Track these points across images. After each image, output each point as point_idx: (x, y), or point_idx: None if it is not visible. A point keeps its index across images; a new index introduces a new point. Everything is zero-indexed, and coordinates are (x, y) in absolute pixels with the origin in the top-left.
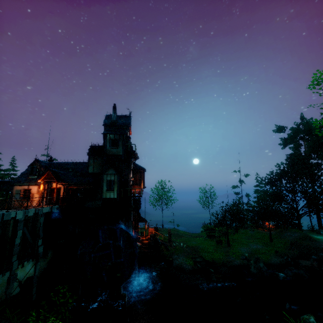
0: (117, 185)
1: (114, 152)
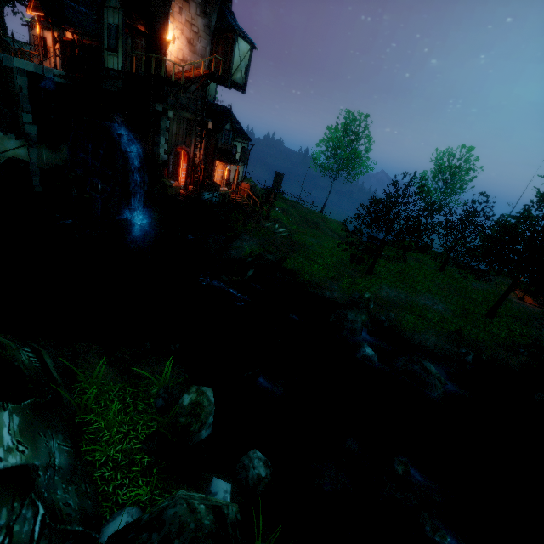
0: (122, 40)
1: None
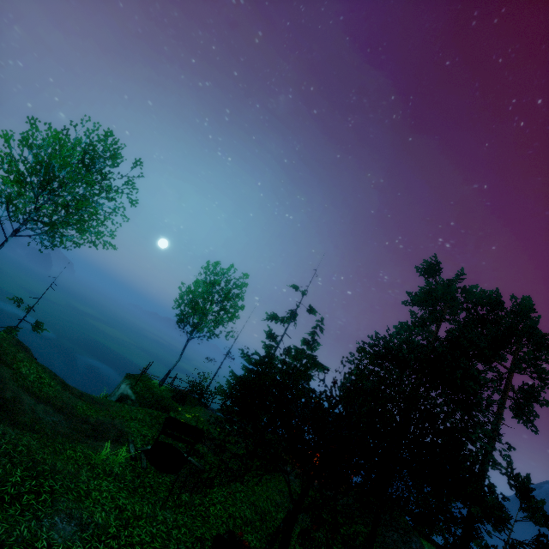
0: None
1: None
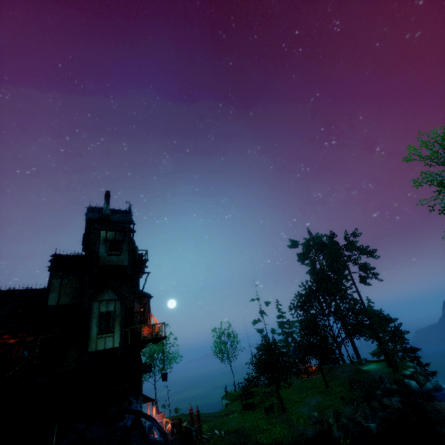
0: (121, 320)
1: (113, 262)
